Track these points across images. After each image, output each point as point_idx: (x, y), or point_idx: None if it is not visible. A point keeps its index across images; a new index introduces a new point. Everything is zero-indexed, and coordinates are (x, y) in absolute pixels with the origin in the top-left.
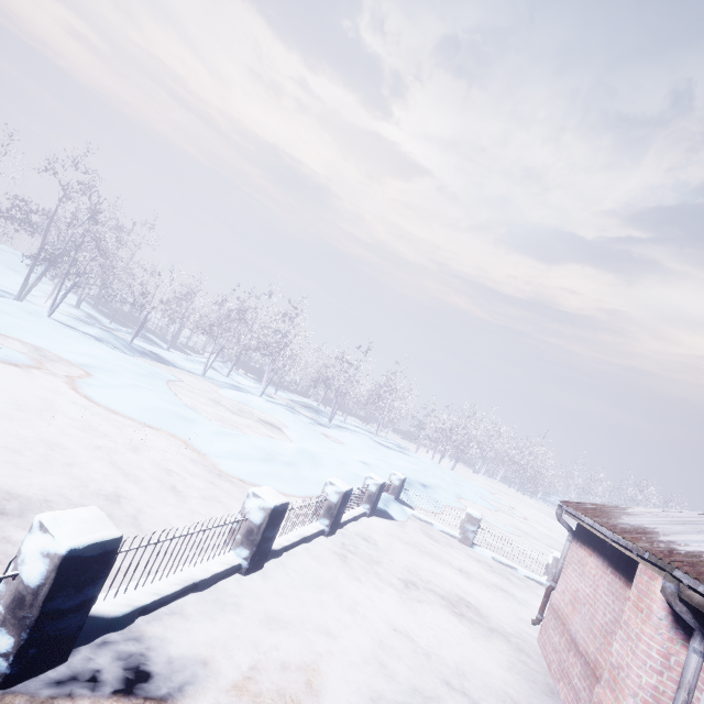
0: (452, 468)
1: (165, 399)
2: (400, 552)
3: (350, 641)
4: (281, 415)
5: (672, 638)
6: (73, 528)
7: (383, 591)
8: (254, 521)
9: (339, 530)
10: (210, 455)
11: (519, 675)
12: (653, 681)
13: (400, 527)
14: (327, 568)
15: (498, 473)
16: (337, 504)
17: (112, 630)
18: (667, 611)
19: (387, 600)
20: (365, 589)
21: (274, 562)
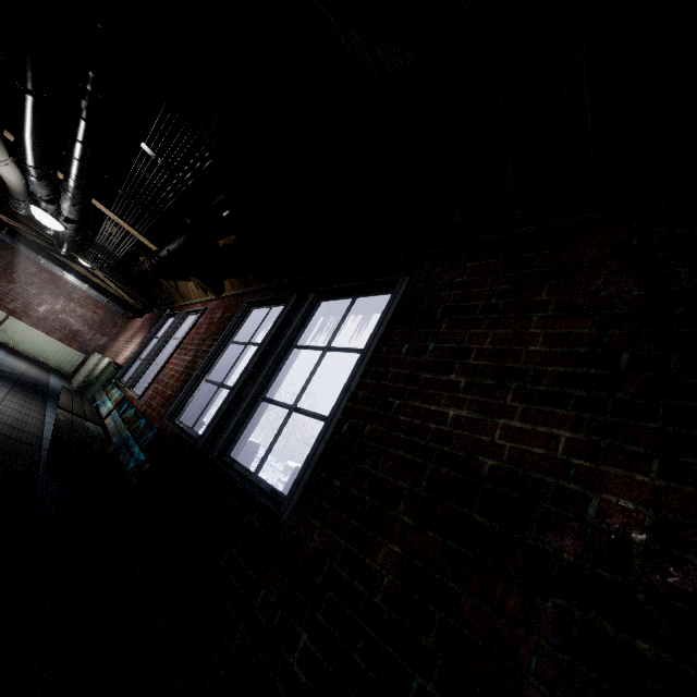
0: None
1: None
2: None
3: None
4: None
5: None
6: None
7: None
8: None
9: None
10: None
11: None
12: None
13: None
14: None
15: None
16: None
17: None
18: None
19: None
20: None
21: None
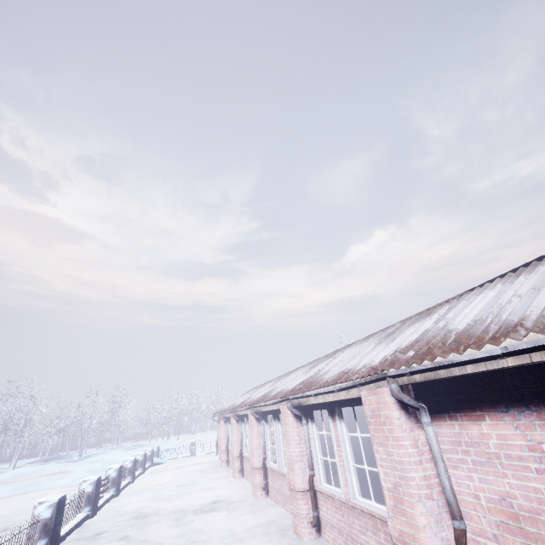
0: (177, 438)
1: (3, 486)
2: (170, 466)
3: (168, 477)
4: (53, 467)
5: (225, 425)
6: (116, 465)
7: (170, 472)
8: (130, 466)
9: (145, 472)
10: (69, 484)
11: (213, 464)
12: (224, 434)
13: (166, 463)
14: (151, 476)
15: (207, 425)
16: (143, 460)
17: (120, 492)
18: (223, 421)
19: (173, 472)
20: (165, 473)
21: (135, 481)
